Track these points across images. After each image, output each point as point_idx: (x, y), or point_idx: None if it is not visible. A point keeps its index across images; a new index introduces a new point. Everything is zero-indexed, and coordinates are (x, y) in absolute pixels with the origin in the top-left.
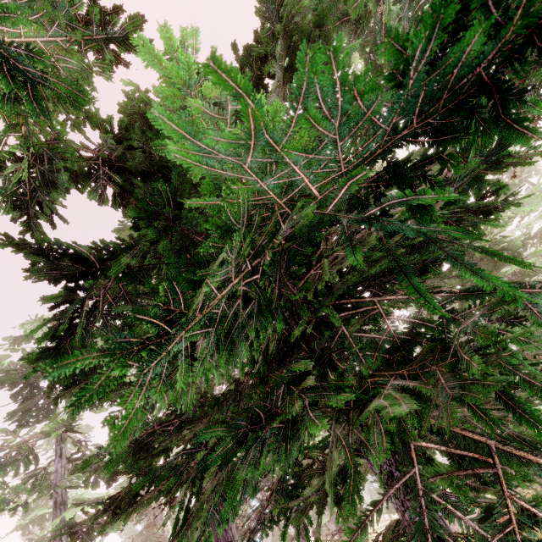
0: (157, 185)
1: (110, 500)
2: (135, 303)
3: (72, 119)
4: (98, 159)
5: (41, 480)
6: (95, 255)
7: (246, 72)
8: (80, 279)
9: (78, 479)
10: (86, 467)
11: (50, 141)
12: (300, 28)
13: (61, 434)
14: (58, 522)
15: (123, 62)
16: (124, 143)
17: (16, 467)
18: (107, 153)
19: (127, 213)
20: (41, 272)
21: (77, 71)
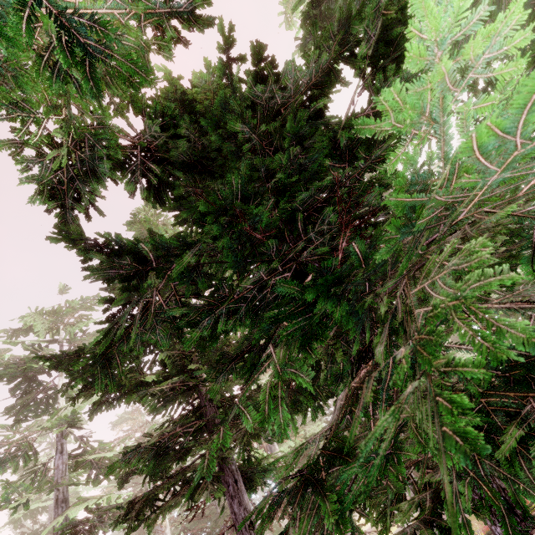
0: (230, 177)
1: (130, 505)
2: (191, 305)
3: (115, 103)
4: (137, 148)
5: (41, 476)
6: (154, 252)
7: (322, 56)
8: (134, 278)
9: (77, 475)
10: (111, 472)
11: (93, 125)
12: (399, 6)
13: (62, 429)
14: (62, 521)
15: (182, 40)
16: (170, 131)
17: (15, 464)
18: (147, 142)
19: (166, 207)
20: (101, 271)
21: (133, 49)
